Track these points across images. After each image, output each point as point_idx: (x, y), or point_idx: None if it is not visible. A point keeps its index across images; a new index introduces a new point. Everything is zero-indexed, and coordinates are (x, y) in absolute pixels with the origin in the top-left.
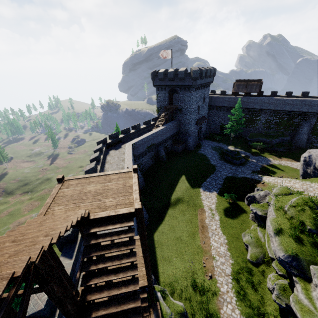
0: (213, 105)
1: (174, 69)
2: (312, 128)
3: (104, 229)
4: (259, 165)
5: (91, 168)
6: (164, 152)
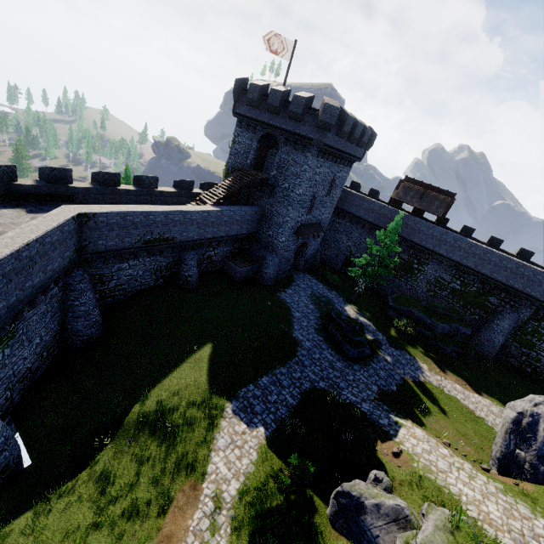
0: (346, 210)
1: (287, 89)
2: (518, 328)
3: None
4: (398, 375)
5: None
6: (201, 268)
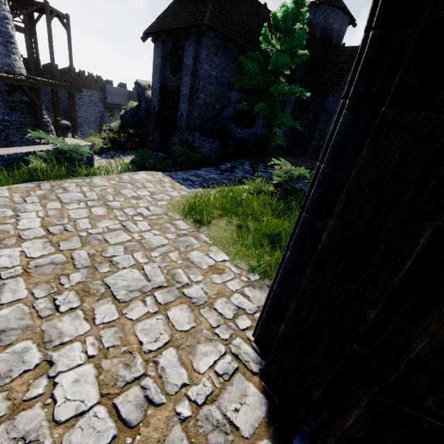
0: None
1: None
2: None
3: (29, 1)
4: None
5: (77, 72)
6: None
